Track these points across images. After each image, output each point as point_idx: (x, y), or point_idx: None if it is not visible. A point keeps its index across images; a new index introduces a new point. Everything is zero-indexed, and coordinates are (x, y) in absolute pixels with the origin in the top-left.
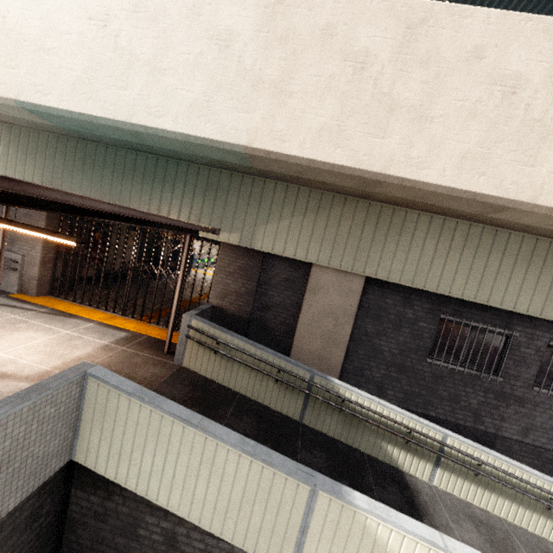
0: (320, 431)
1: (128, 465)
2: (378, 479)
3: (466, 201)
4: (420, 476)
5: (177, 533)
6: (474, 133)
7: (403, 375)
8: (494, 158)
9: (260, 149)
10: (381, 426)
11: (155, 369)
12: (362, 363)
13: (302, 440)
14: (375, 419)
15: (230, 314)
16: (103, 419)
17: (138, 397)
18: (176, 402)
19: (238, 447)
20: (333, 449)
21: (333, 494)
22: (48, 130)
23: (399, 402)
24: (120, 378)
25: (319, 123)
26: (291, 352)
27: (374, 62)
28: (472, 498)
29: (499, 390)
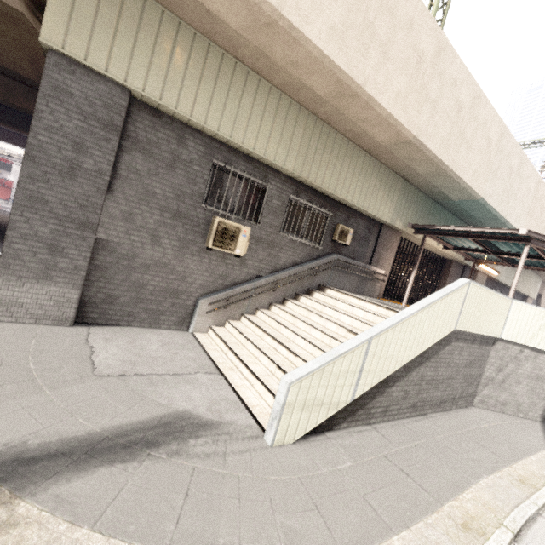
0: None
1: None
2: None
3: None
4: None
5: None
6: None
7: None
8: None
9: None
10: None
11: None
12: None
13: None
14: None
15: None
16: None
17: None
18: None
19: None
20: None
21: None
22: (432, 194)
23: None
24: None
25: (532, 229)
26: None
27: (543, 211)
28: None
29: None
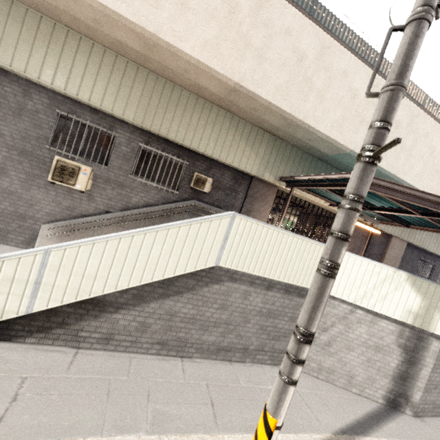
0: None
1: None
2: None
3: None
4: None
5: None
6: None
7: None
8: None
9: None
10: None
11: None
12: None
13: None
14: None
15: None
16: None
17: None
18: None
19: None
20: None
21: None
22: (307, 150)
23: None
24: None
25: None
26: None
27: None
28: None
29: None
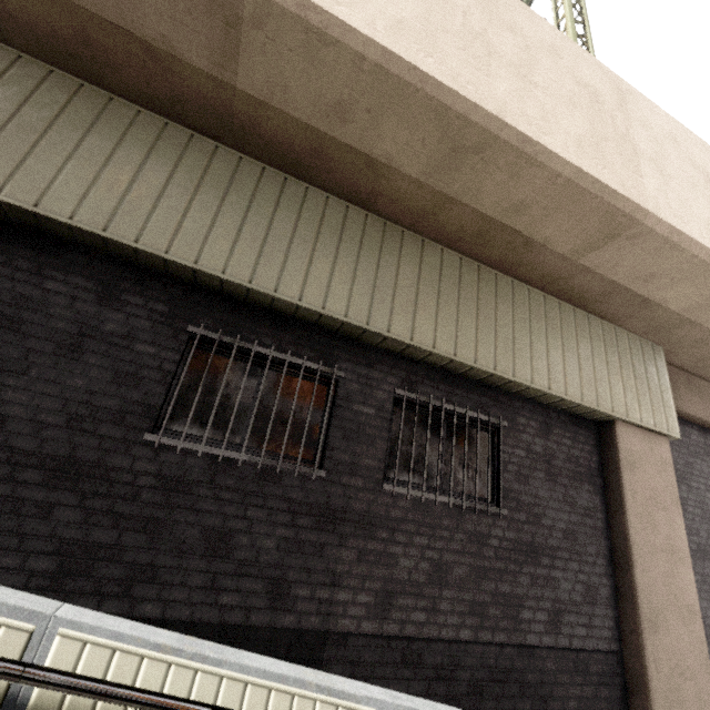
0: None
1: None
2: None
3: None
4: None
5: None
6: None
7: (69, 491)
8: None
9: None
10: None
11: None
12: None
13: None
14: None
15: None
16: None
17: None
18: None
19: None
20: None
21: None
22: None
23: (37, 590)
24: None
25: None
26: None
27: None
28: None
29: (323, 504)
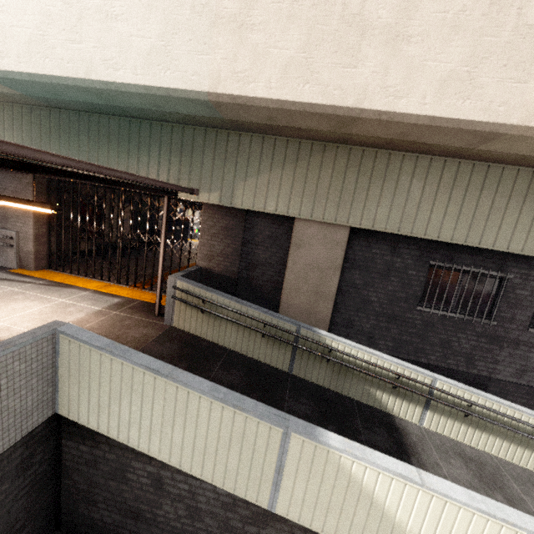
0: (309, 381)
1: (107, 416)
2: (367, 422)
3: (450, 132)
4: (410, 419)
5: (162, 476)
6: (458, 50)
7: (393, 324)
8: (481, 77)
9: (224, 94)
10: (369, 373)
11: (146, 330)
12: (351, 315)
13: (291, 389)
14: (363, 367)
15: (218, 275)
16: (78, 374)
17: (108, 351)
18: (164, 358)
19: (208, 394)
20: (321, 397)
21: (306, 435)
22: (20, 101)
23: (390, 350)
24: (92, 334)
25: (284, 58)
26: (280, 308)
27: None
28: (462, 438)
29: (493, 334)
